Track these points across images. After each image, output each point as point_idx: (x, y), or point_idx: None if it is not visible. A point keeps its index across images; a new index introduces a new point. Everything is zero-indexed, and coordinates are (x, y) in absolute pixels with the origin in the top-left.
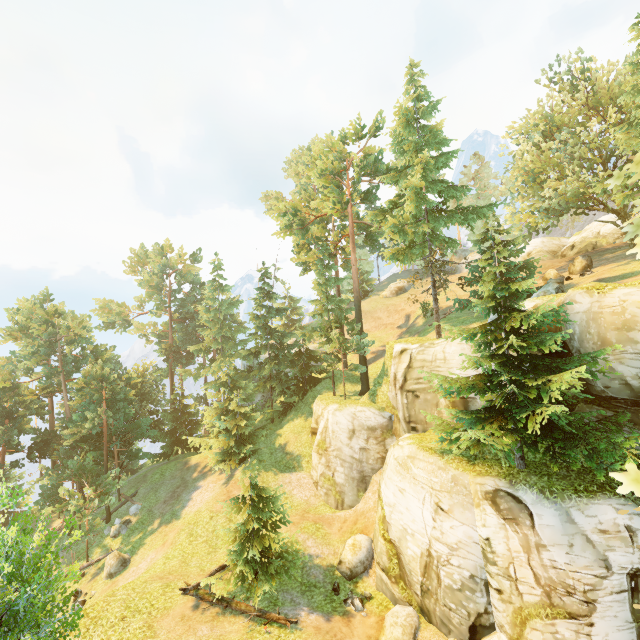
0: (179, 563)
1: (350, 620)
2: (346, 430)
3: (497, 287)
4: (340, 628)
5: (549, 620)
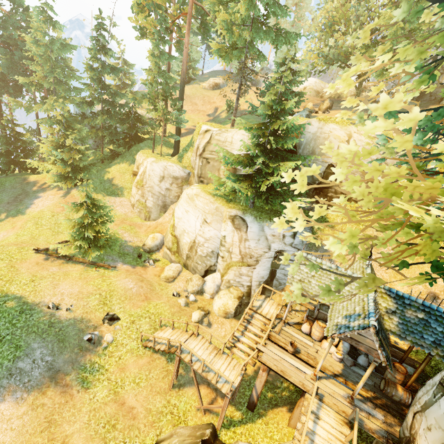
0: (29, 238)
1: (146, 268)
2: (158, 176)
3: (276, 101)
4: (140, 271)
5: (239, 267)
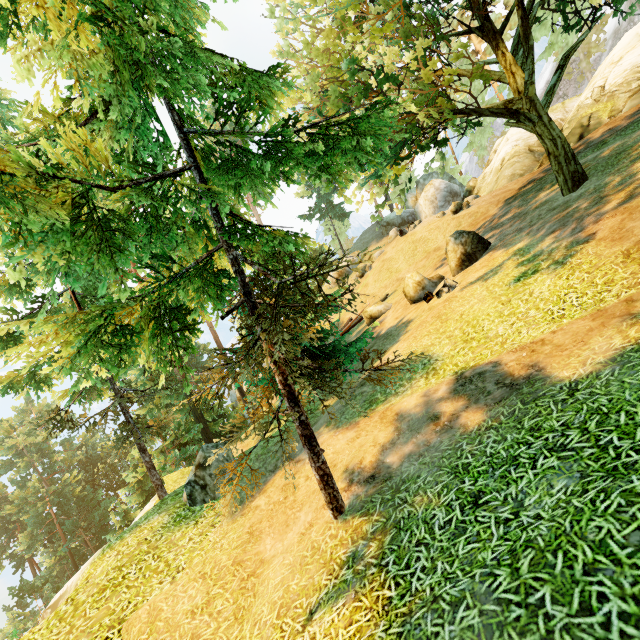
0: None
1: None
2: None
3: None
4: None
5: None
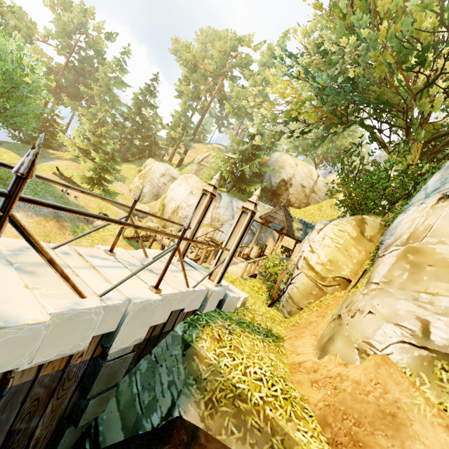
0: None
1: None
2: (161, 173)
3: (257, 134)
4: None
5: (208, 227)
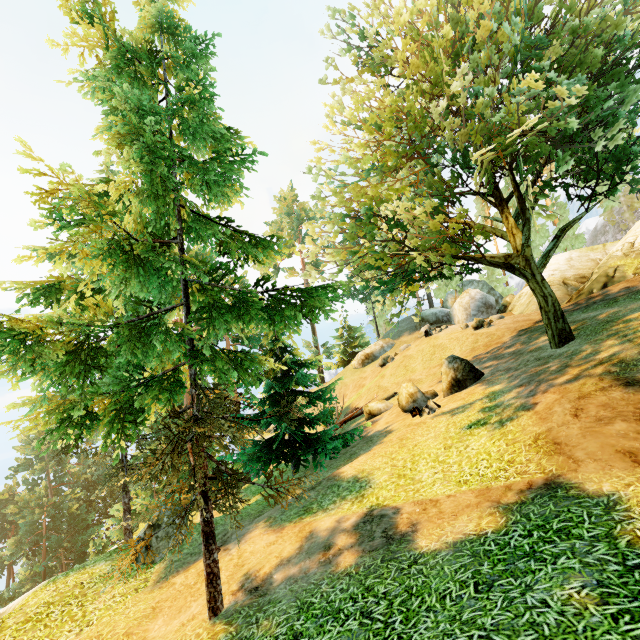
0: None
1: None
2: None
3: None
4: None
5: None
